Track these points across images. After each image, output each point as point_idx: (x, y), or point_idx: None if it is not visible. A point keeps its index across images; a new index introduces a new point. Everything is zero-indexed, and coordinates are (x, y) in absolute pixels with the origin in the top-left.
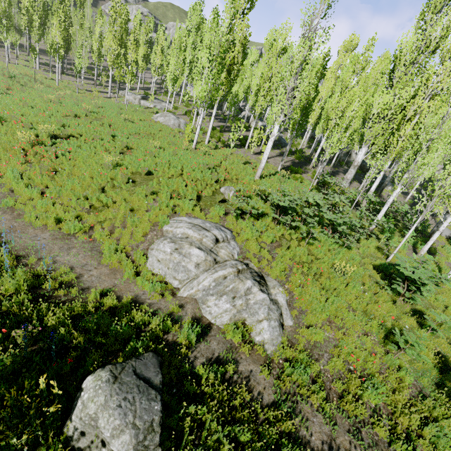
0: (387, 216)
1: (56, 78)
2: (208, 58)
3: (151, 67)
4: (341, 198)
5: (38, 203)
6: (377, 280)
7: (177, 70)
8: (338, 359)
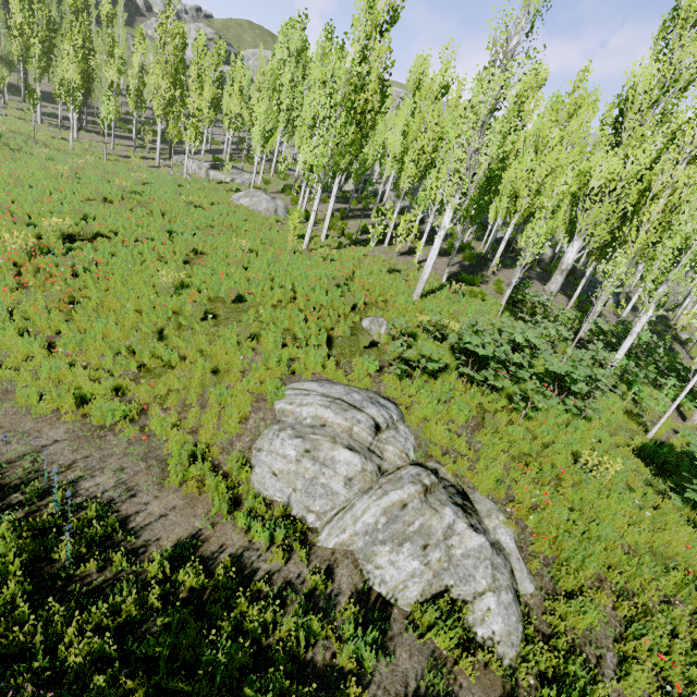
0: (626, 353)
1: (70, 137)
2: (329, 103)
3: (220, 117)
4: (560, 329)
5: (42, 367)
6: (647, 478)
7: (269, 123)
8: (639, 667)
